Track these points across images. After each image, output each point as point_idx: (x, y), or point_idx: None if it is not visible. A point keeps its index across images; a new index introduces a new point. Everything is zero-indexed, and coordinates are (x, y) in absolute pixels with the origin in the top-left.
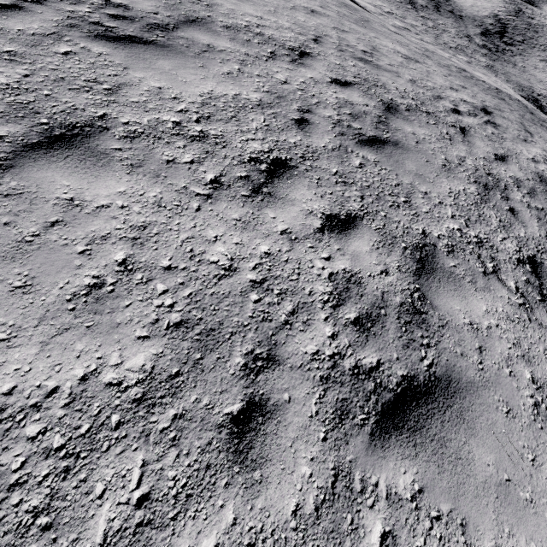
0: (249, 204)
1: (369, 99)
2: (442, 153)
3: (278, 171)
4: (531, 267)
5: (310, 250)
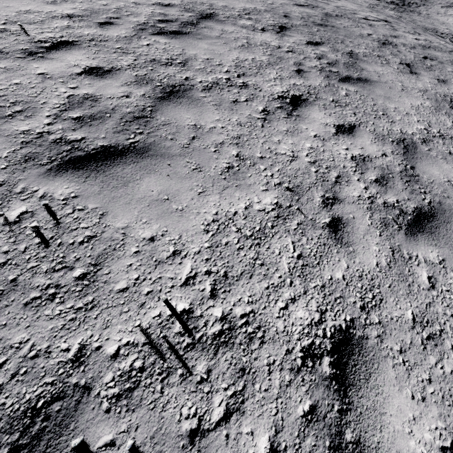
0: (278, 35)
1: (315, 11)
2: (358, 31)
3: (283, 29)
4: (406, 66)
5: (305, 48)
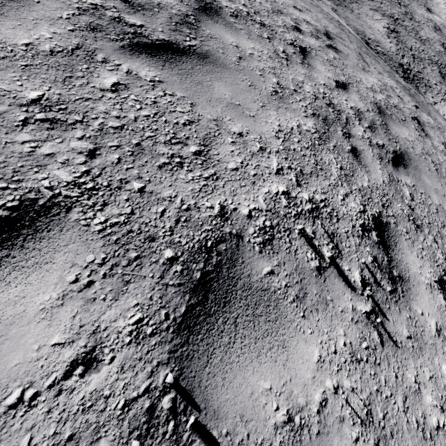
0: None
1: None
2: (274, 75)
3: None
4: (377, 235)
5: None
